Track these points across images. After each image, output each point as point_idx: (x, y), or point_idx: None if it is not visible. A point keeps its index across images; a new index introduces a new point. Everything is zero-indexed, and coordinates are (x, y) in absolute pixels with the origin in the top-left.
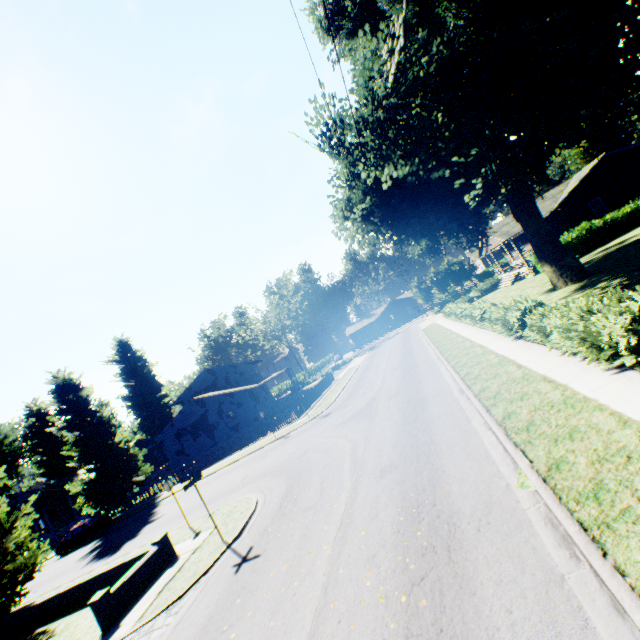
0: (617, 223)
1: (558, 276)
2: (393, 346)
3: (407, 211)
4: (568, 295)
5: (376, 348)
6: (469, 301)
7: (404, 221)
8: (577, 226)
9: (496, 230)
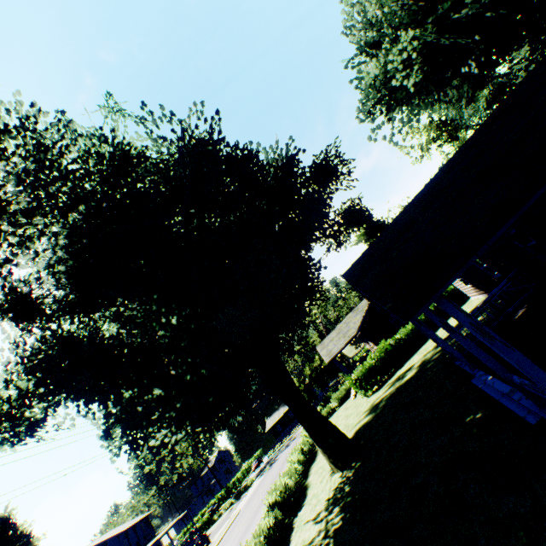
0: (407, 340)
1: (328, 458)
2: (269, 480)
3: (139, 431)
4: (319, 512)
5: (271, 466)
6: (331, 412)
7: (131, 448)
8: (384, 338)
9: (325, 346)
